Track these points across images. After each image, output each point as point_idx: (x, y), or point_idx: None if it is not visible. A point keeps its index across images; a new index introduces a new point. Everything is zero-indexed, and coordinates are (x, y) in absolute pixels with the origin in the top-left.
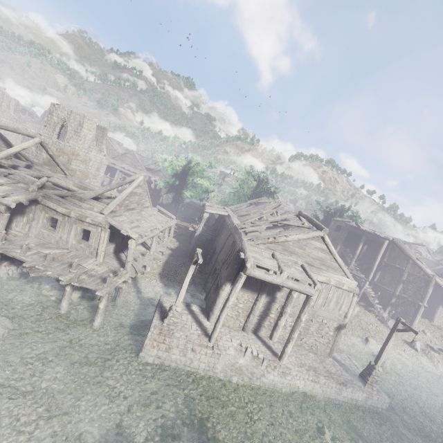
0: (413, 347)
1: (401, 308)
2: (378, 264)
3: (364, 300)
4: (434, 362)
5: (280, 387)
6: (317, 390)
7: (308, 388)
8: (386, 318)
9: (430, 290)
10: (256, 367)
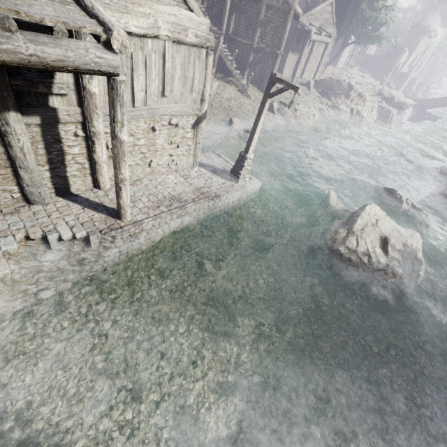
0: (271, 111)
1: (259, 66)
2: (231, 1)
3: (221, 70)
4: (287, 118)
5: (138, 250)
6: (188, 222)
7: (176, 227)
8: (245, 85)
9: (288, 27)
10: (84, 253)
